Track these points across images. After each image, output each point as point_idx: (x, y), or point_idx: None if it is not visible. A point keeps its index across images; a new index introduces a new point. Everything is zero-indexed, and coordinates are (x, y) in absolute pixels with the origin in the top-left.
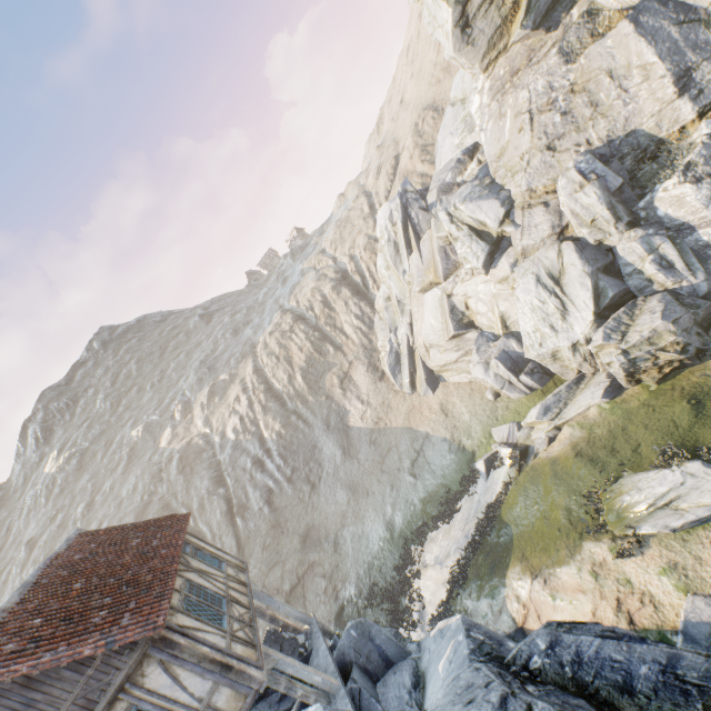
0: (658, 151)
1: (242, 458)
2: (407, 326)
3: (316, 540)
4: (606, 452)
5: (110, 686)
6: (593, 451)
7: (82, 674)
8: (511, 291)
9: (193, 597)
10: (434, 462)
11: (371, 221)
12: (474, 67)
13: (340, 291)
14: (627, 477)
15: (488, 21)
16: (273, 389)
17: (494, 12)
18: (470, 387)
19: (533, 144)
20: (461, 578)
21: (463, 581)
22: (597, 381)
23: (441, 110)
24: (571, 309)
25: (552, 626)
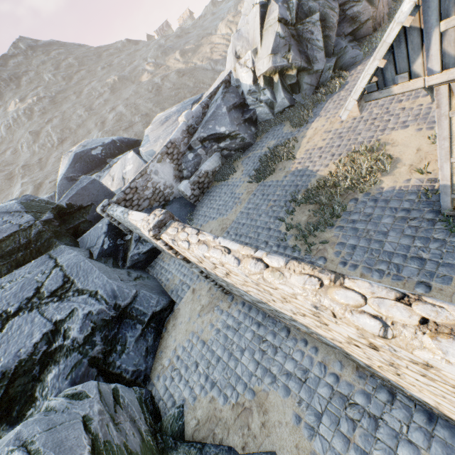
0: None
1: None
2: None
3: None
4: None
5: None
6: None
7: None
8: None
9: None
10: None
11: None
12: None
13: None
14: None
15: None
16: None
17: None
18: None
19: None
20: None
21: None
22: None
23: None
24: None
25: None
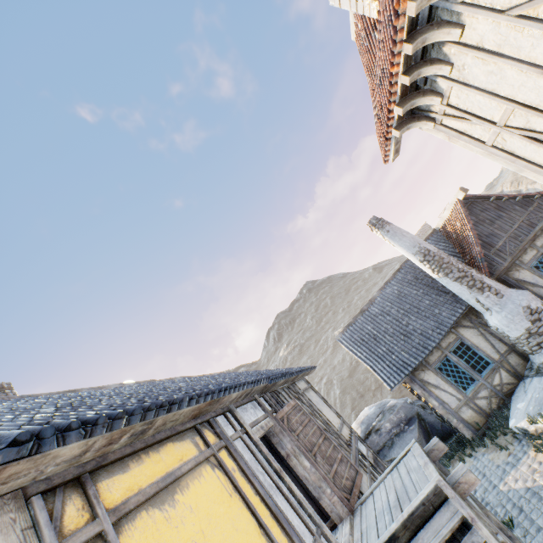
0: None
1: None
2: None
3: None
4: None
5: (542, 219)
6: None
7: (525, 210)
8: None
9: None
10: None
11: None
12: None
13: None
14: None
15: None
16: None
17: None
18: None
19: None
20: None
21: None
22: None
23: None
24: None
25: None
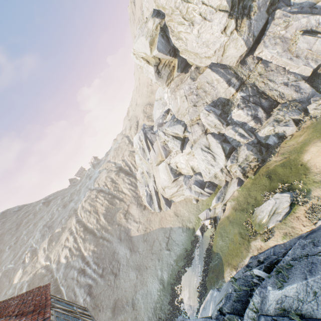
0: (228, 103)
1: (71, 272)
2: (153, 182)
3: (121, 307)
4: (246, 204)
5: None
6: (241, 206)
7: None
8: (193, 157)
9: (61, 317)
10: (177, 239)
11: (130, 145)
12: (163, 85)
13: (119, 175)
14: (256, 209)
15: (166, 71)
16: (88, 228)
17: (167, 69)
18: (185, 201)
19: (189, 105)
20: (204, 290)
21: (205, 290)
22: (233, 182)
23: (152, 104)
24: (216, 156)
25: (253, 257)
